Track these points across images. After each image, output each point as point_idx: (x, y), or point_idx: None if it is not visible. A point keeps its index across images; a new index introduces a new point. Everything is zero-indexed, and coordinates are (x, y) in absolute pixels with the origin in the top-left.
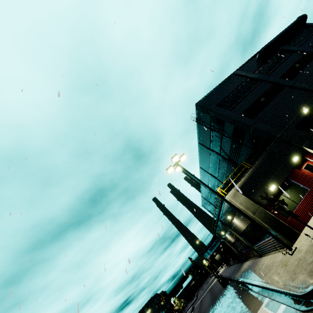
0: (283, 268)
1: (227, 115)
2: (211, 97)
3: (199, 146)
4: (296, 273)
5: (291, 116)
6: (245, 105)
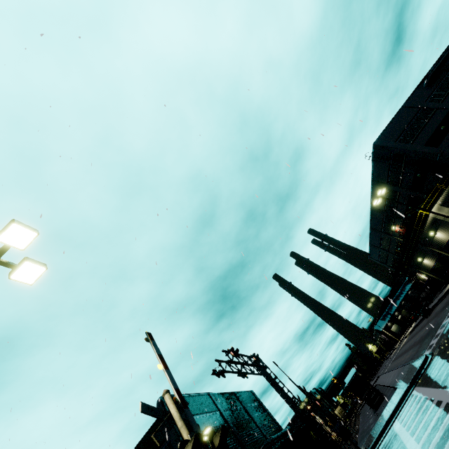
0: None
1: (410, 149)
2: (386, 134)
3: (373, 184)
4: None
5: None
6: (425, 136)
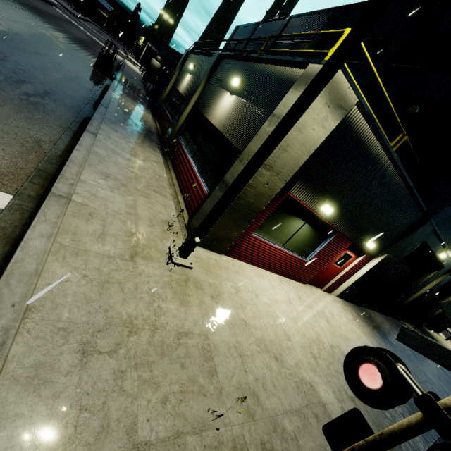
0: (124, 246)
1: None
2: None
3: None
4: (88, 359)
5: (449, 237)
6: None
